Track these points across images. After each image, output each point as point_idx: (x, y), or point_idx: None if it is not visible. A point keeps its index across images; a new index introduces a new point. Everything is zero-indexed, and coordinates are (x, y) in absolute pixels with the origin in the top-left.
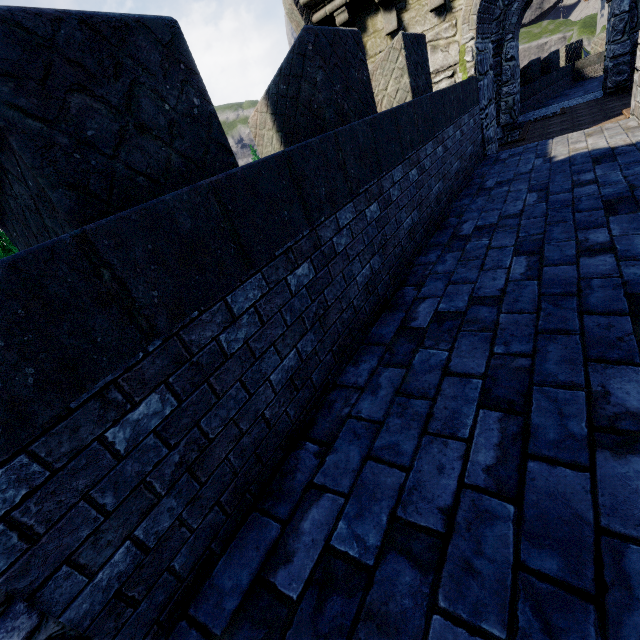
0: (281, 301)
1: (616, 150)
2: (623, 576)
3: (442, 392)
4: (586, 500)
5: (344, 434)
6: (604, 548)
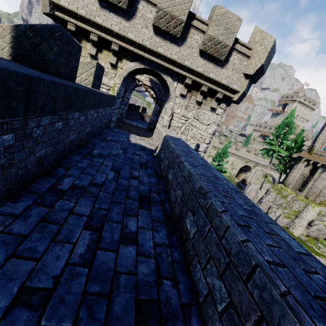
0: None
1: (146, 148)
2: (118, 286)
3: (67, 221)
4: (113, 262)
5: None
6: (115, 278)
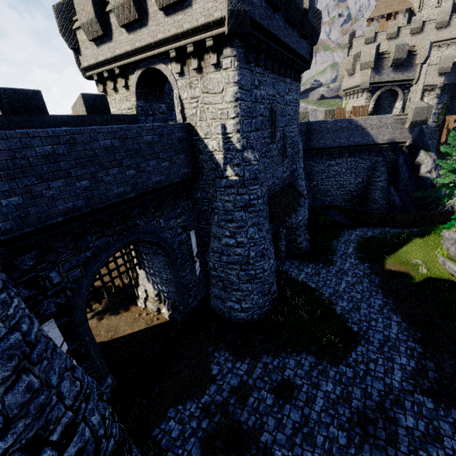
0: None
1: None
2: None
3: None
4: None
5: None
6: None
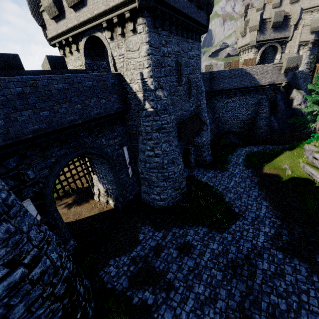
0: None
1: None
2: None
3: None
4: None
5: None
6: None
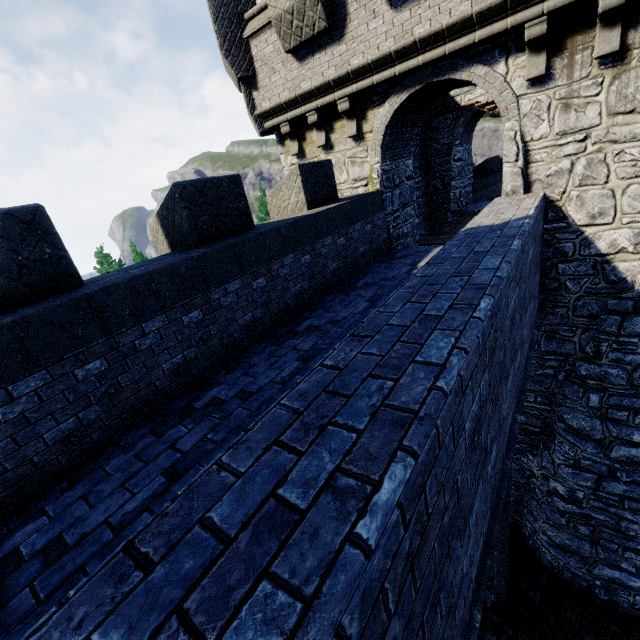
0: (65, 386)
1: None
2: None
3: (159, 459)
4: None
5: (88, 479)
6: None
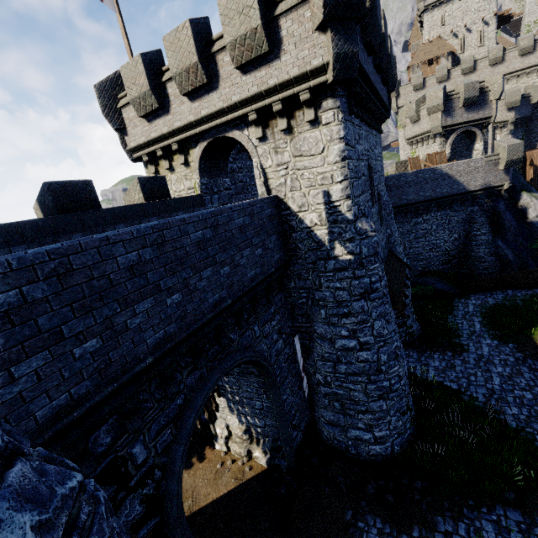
0: None
1: None
2: None
3: None
4: None
5: None
6: None
